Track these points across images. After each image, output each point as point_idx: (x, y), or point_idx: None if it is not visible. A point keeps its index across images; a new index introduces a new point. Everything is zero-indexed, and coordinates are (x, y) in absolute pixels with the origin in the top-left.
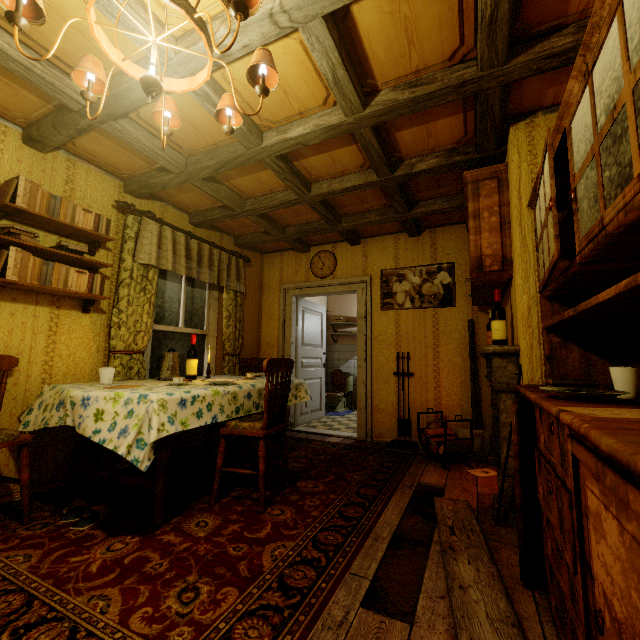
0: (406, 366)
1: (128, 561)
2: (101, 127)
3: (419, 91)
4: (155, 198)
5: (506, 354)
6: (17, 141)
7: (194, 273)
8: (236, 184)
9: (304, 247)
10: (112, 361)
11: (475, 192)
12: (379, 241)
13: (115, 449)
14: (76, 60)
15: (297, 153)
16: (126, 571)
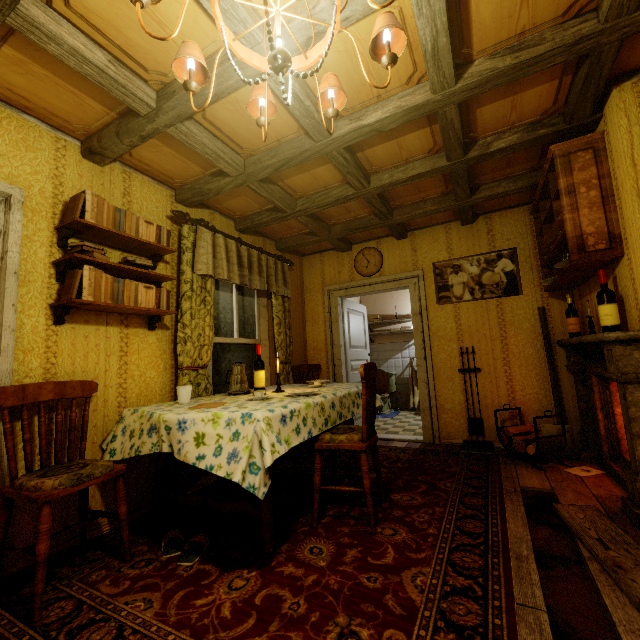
0: (471, 361)
1: (259, 601)
2: (166, 131)
3: (524, 55)
4: (203, 206)
5: (630, 340)
6: (76, 155)
7: (247, 281)
8: (290, 183)
9: (347, 246)
10: (181, 378)
11: (566, 166)
12: (428, 233)
13: (228, 476)
14: (149, 58)
15: (363, 143)
16: (263, 614)
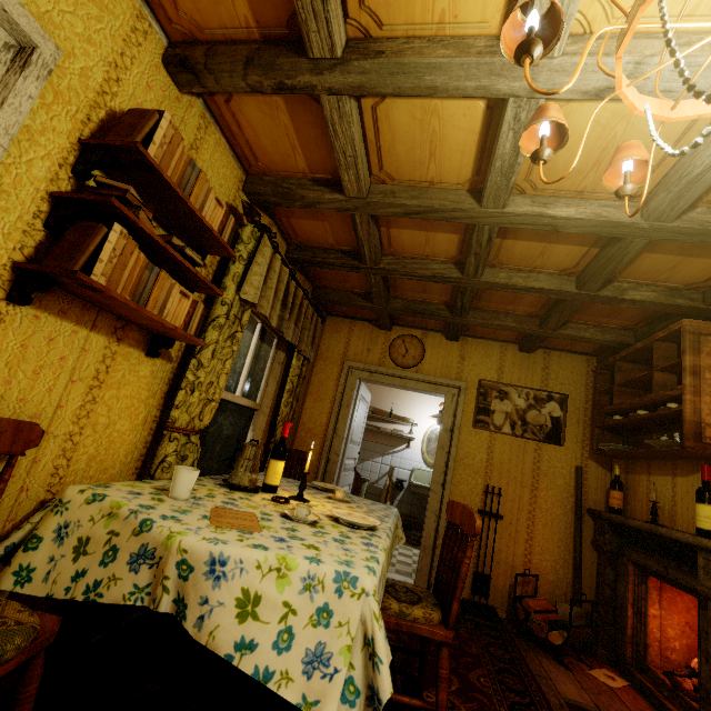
0: (494, 504)
1: None
2: (320, 96)
3: None
4: (266, 211)
5: None
6: (156, 55)
7: (285, 327)
8: (394, 234)
9: (390, 324)
10: (165, 444)
11: (696, 345)
12: (482, 345)
13: (308, 707)
14: None
15: (513, 231)
16: None
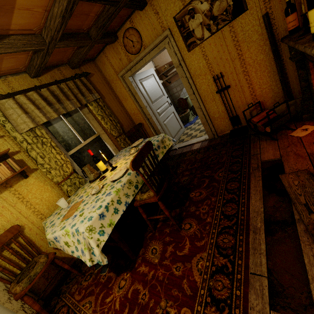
0: (222, 83)
1: (130, 295)
2: None
3: None
4: None
5: None
6: None
7: (61, 111)
8: (18, 27)
9: (112, 37)
10: (63, 188)
11: None
12: None
13: (85, 262)
14: None
15: None
16: (131, 305)
